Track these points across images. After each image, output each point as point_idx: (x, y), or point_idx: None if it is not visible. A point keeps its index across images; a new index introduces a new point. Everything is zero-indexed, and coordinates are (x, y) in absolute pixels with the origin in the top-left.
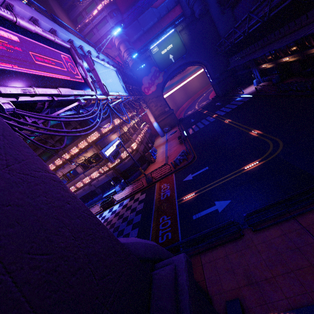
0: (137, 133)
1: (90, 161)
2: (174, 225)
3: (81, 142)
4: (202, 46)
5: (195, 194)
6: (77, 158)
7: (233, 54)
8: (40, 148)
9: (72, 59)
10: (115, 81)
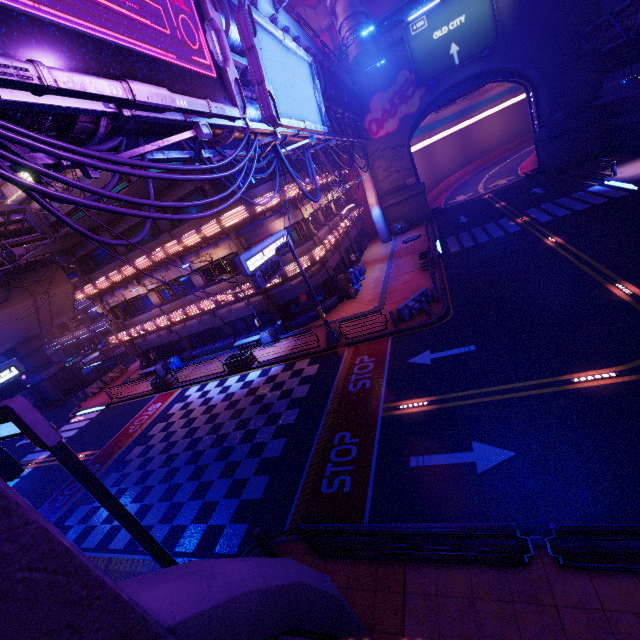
0: (330, 225)
1: (221, 266)
2: (363, 465)
3: (208, 223)
4: (542, 30)
5: (427, 405)
6: (196, 255)
7: (621, 65)
8: (127, 218)
9: (194, 4)
10: (303, 90)
